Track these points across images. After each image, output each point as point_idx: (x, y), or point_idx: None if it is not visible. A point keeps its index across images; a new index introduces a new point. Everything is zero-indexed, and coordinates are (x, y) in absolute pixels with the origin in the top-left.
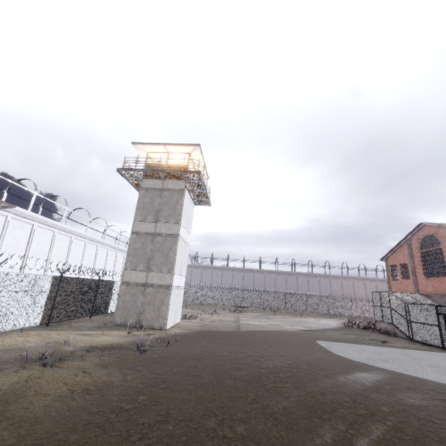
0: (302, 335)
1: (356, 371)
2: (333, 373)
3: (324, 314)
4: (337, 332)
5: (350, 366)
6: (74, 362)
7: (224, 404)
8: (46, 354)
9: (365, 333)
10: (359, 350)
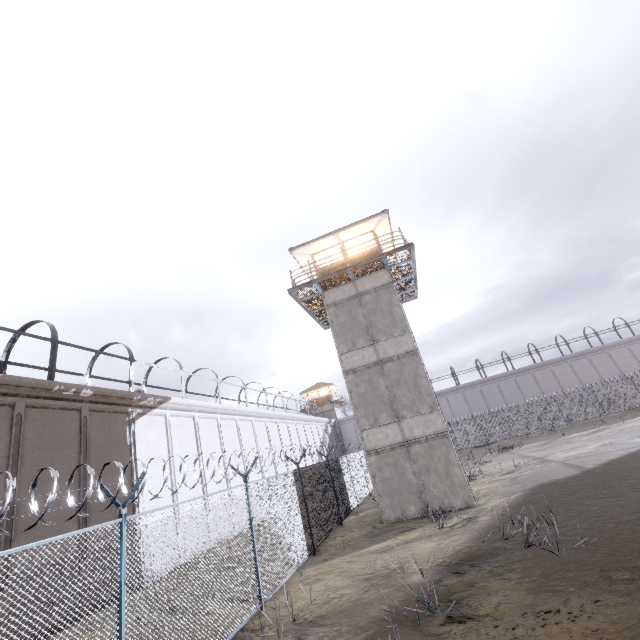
0: None
1: None
2: None
3: (634, 409)
4: None
5: None
6: (486, 600)
7: None
8: (436, 598)
9: None
10: None
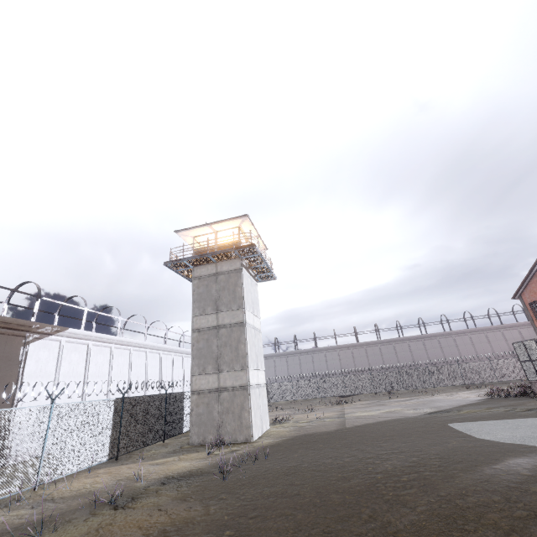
0: (430, 420)
1: (508, 457)
2: (475, 465)
3: (458, 386)
4: (478, 408)
5: (499, 452)
6: (148, 500)
7: (330, 528)
8: (116, 494)
9: (519, 402)
10: (512, 426)
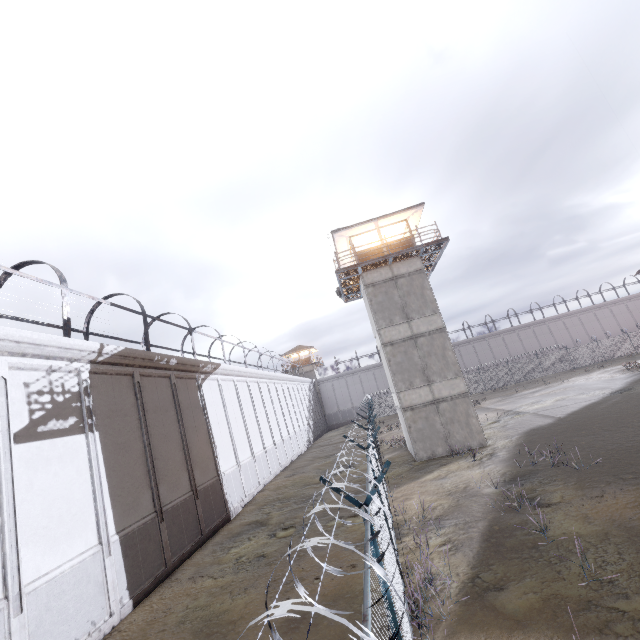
0: (637, 396)
1: None
2: None
3: (564, 371)
4: None
5: None
6: (552, 495)
7: None
8: (526, 496)
9: None
10: None
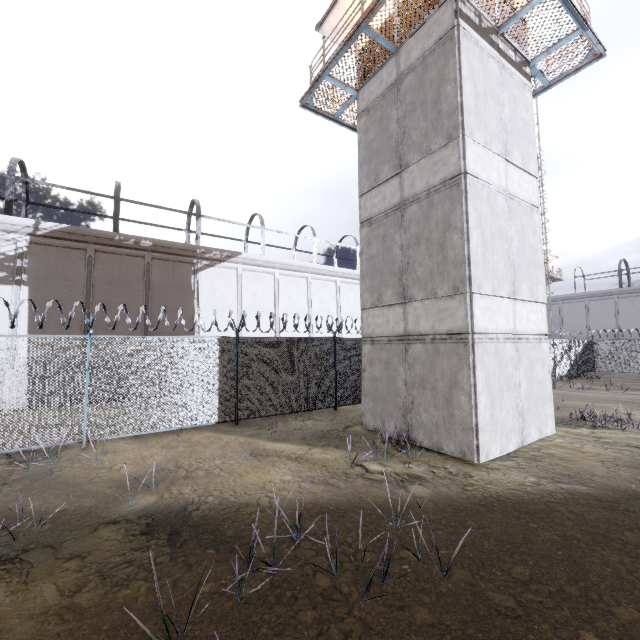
0: None
1: None
2: None
3: None
4: None
5: None
6: None
7: None
8: None
9: None
10: None
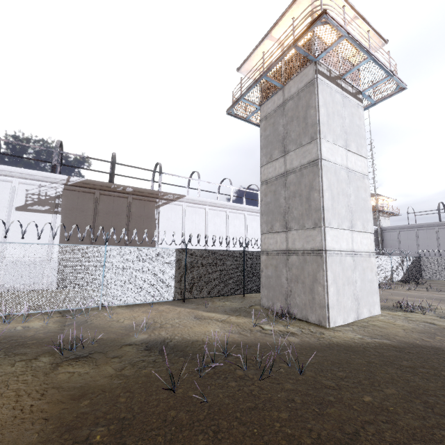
0: None
1: None
2: None
3: None
4: None
5: None
6: (85, 365)
7: None
8: (71, 343)
9: None
10: None
